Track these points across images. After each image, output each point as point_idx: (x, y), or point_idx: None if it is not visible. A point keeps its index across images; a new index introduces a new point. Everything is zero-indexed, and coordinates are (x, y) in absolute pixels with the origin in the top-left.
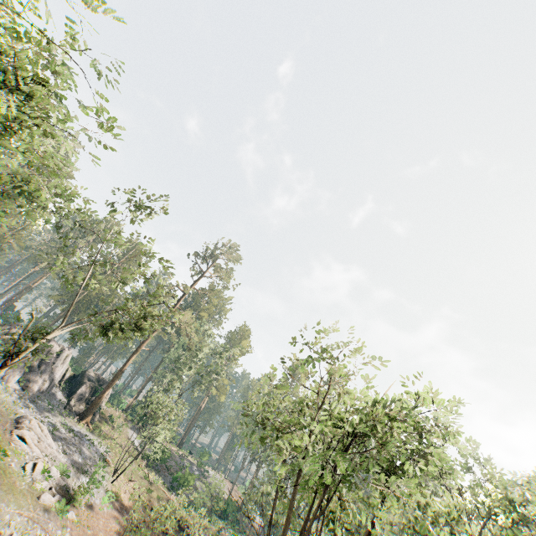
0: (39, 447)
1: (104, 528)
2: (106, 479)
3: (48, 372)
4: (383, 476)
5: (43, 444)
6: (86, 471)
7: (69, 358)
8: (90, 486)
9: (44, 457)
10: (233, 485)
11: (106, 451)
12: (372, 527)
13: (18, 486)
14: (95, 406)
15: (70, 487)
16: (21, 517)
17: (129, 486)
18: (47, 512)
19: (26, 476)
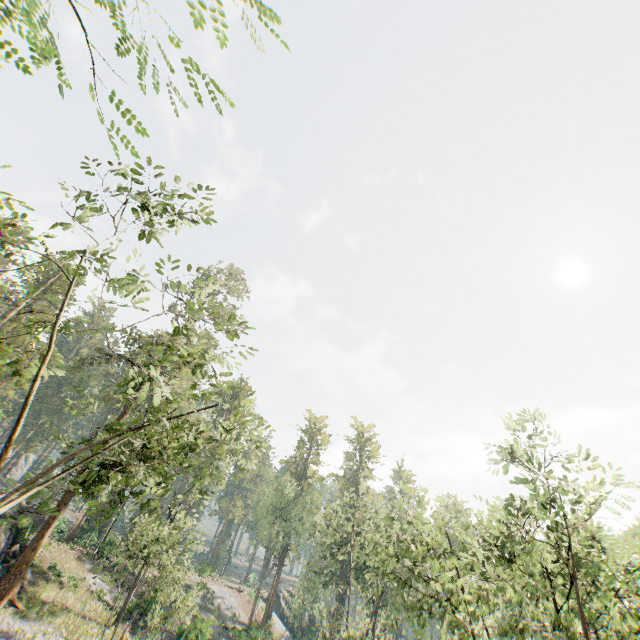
0: None
1: None
2: None
3: None
4: None
5: None
6: None
7: None
8: None
9: None
10: (254, 603)
11: None
12: None
13: None
14: (25, 567)
15: None
16: None
17: None
18: None
19: None
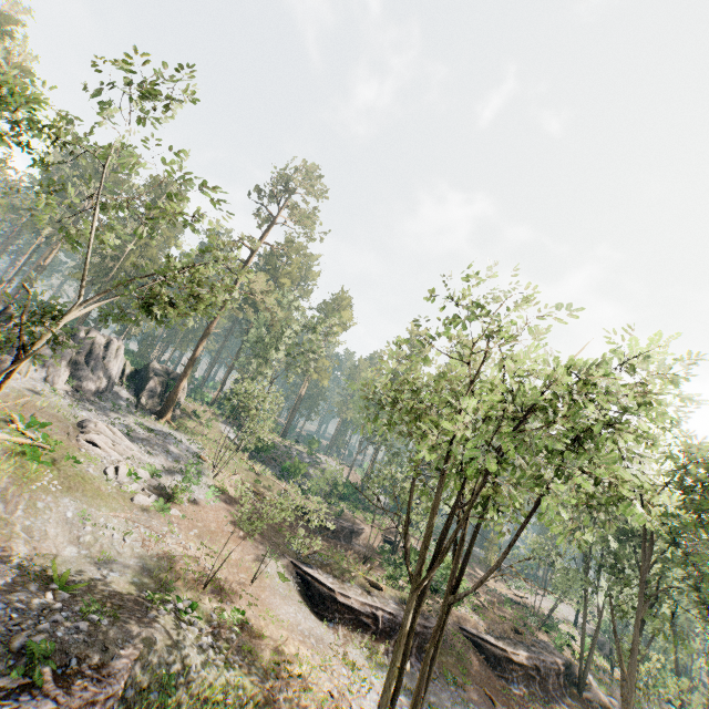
0: (117, 451)
1: (215, 520)
2: (206, 475)
3: (101, 369)
4: (569, 456)
5: (119, 447)
6: (180, 470)
7: (121, 350)
8: (187, 484)
9: (126, 460)
10: (350, 469)
11: (199, 448)
12: (535, 507)
13: (103, 491)
14: (171, 403)
15: (166, 486)
16: (117, 520)
17: (234, 479)
18: (146, 512)
19: (110, 481)
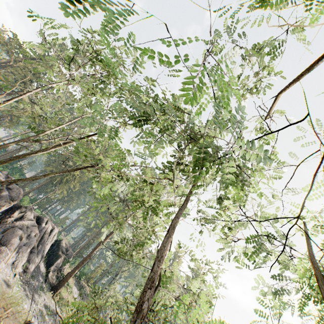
0: None
1: None
2: None
3: (42, 251)
4: None
5: None
6: None
7: (56, 236)
8: None
9: None
10: None
11: None
12: None
13: None
14: (65, 282)
15: None
16: None
17: None
18: None
19: None
